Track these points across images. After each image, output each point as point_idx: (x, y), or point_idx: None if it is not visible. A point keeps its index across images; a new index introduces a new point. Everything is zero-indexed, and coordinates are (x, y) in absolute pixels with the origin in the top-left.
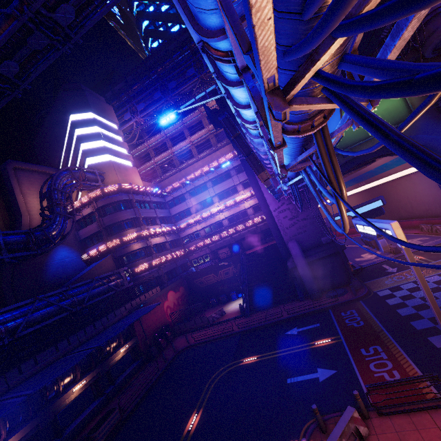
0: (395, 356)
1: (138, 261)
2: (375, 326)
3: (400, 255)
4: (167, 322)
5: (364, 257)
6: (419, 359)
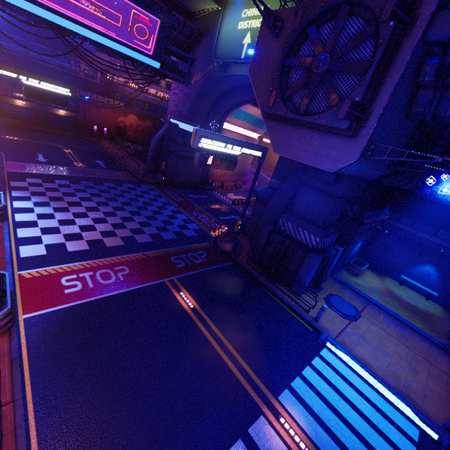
0: (51, 172)
1: (120, 73)
2: (91, 176)
3: (225, 203)
4: (114, 129)
5: (235, 196)
6: (45, 175)
